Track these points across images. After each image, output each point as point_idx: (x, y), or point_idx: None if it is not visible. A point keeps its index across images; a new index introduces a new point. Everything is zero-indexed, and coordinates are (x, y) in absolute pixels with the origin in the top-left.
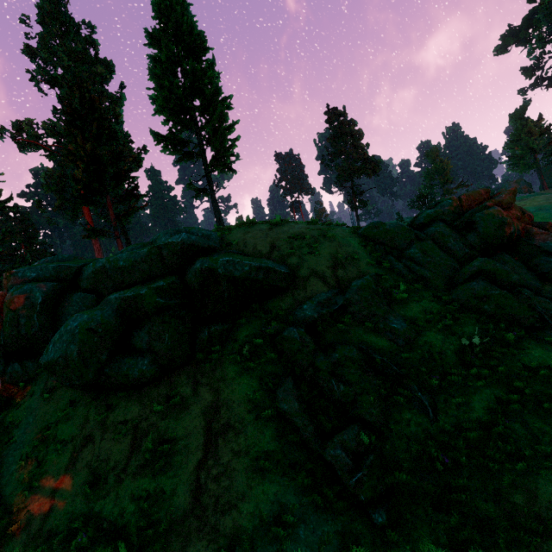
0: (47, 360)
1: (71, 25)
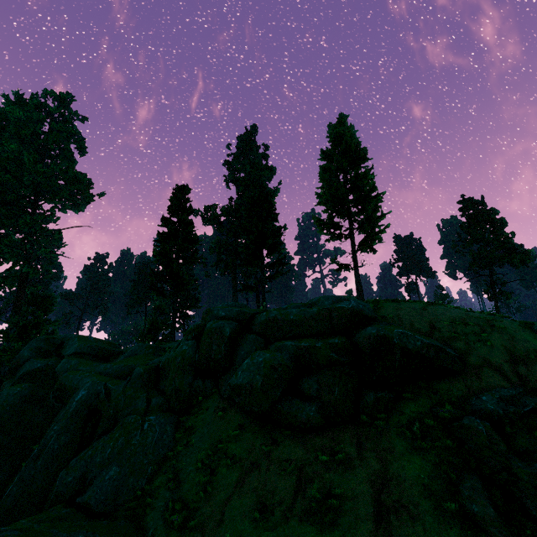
0: (237, 383)
1: (254, 147)
